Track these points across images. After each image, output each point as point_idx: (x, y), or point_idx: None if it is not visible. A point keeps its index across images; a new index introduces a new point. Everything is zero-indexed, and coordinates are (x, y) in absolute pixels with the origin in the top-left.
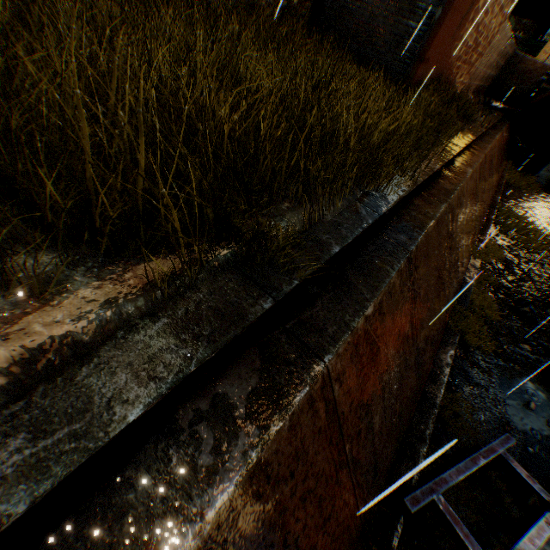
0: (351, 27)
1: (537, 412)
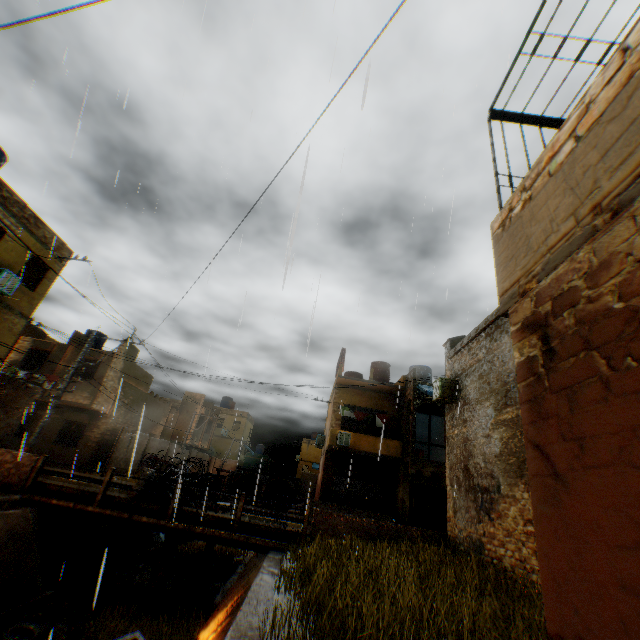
0: None
1: None
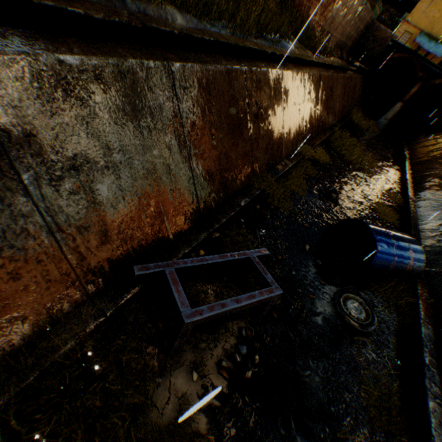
0: None
1: (312, 253)
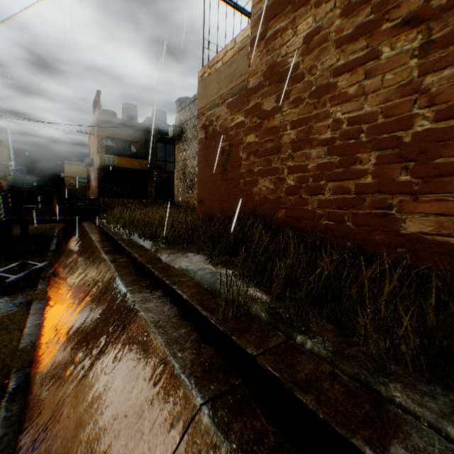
0: None
1: None
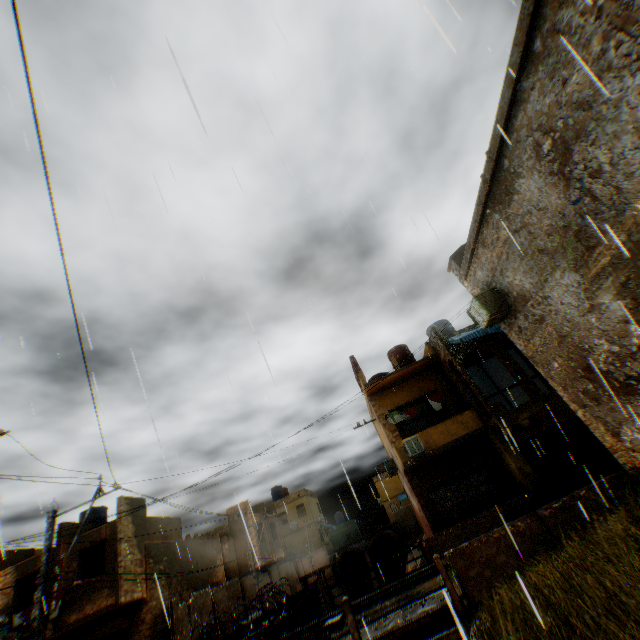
0: None
1: None
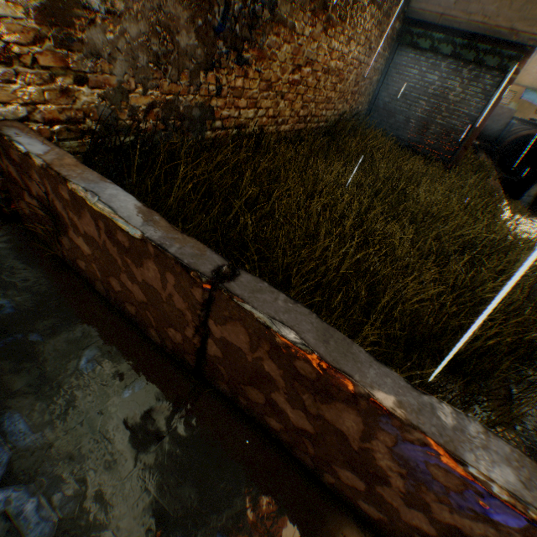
0: (401, 121)
1: None
